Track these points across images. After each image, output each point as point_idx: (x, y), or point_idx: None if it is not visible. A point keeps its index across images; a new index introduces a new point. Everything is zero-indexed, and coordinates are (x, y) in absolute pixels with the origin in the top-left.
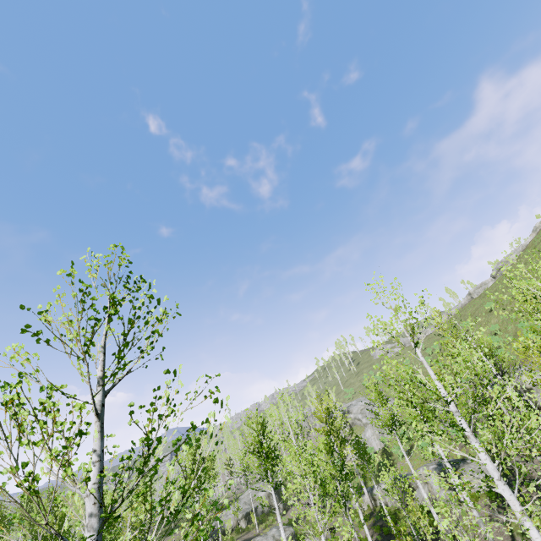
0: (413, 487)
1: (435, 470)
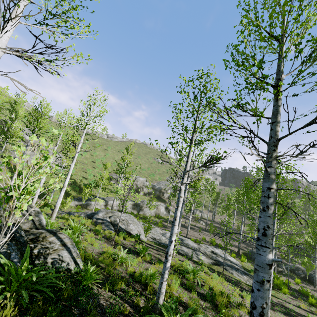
0: (143, 207)
1: (165, 205)
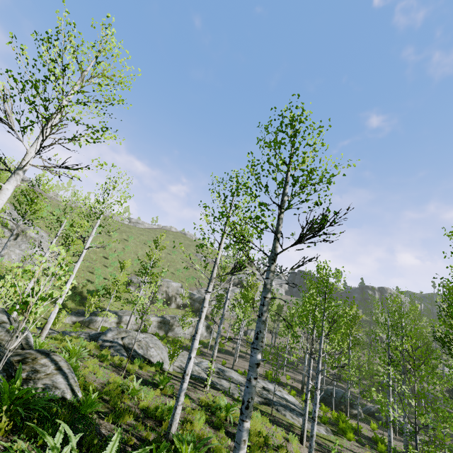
0: (174, 325)
1: (206, 323)
